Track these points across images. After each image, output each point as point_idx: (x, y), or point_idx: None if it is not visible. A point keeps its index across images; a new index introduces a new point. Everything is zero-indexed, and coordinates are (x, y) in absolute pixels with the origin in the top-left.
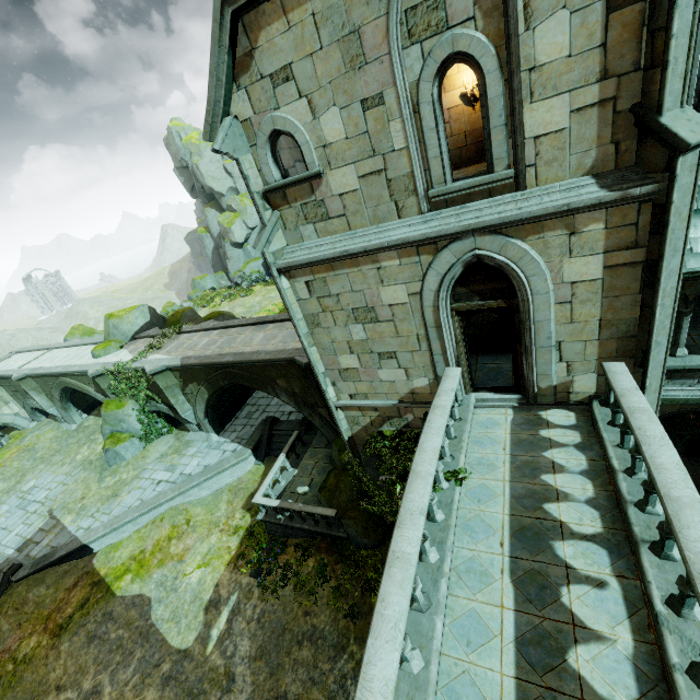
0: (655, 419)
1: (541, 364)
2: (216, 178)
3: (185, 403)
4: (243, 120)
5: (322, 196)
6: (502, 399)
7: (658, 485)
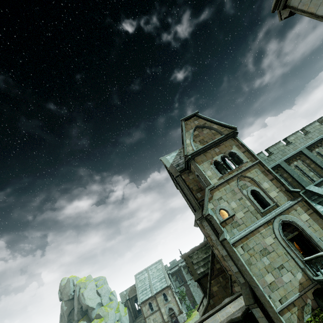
0: None
1: None
2: (91, 299)
3: None
4: (211, 208)
5: (236, 220)
6: None
7: None
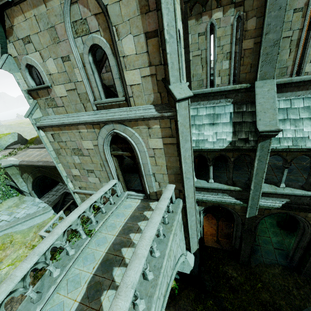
0: (161, 214)
1: (149, 182)
2: None
3: (22, 182)
4: (14, 57)
5: (53, 96)
6: (138, 195)
7: (136, 246)
